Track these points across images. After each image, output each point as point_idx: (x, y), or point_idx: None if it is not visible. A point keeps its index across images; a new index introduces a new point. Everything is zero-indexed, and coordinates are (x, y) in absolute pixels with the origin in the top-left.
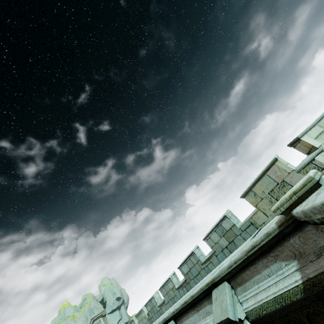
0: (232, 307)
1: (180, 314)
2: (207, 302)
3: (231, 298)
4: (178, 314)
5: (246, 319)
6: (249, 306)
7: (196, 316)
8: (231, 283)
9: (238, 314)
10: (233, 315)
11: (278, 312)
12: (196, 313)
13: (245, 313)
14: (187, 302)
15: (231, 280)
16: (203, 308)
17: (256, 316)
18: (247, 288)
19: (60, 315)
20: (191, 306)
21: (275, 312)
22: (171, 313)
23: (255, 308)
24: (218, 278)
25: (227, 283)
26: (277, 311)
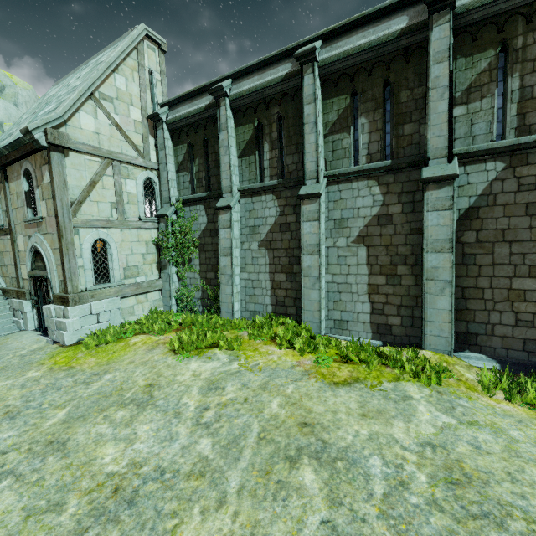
0: None
1: None
2: None
3: None
4: None
5: None
6: None
7: None
8: None
9: None
10: None
11: None
12: None
13: None
14: None
15: None
16: None
17: None
18: None
19: None
20: None
21: None
22: None
23: None
24: None
25: None
26: None
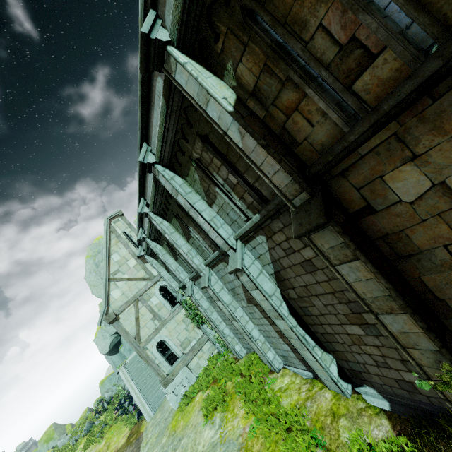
0: (148, 25)
1: (145, 125)
2: (155, 80)
3: (151, 20)
4: (144, 127)
5: (173, 46)
6: (170, 20)
7: (155, 115)
8: (159, 13)
9: (158, 36)
10: (146, 30)
11: (195, 3)
12: (154, 109)
13: (170, 37)
14: (140, 99)
15: (157, 5)
16: (155, 94)
17: (177, 28)
18: (171, 0)
19: (94, 243)
20: (146, 102)
21: (193, 5)
22: (138, 132)
23: (173, 12)
24: (142, 10)
25: (151, 10)
26: (194, 1)
